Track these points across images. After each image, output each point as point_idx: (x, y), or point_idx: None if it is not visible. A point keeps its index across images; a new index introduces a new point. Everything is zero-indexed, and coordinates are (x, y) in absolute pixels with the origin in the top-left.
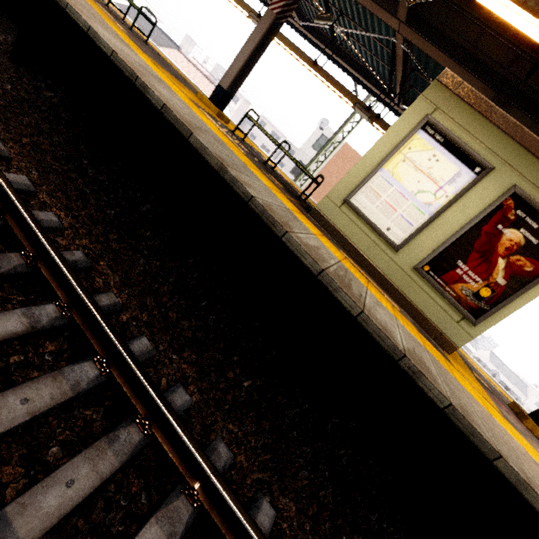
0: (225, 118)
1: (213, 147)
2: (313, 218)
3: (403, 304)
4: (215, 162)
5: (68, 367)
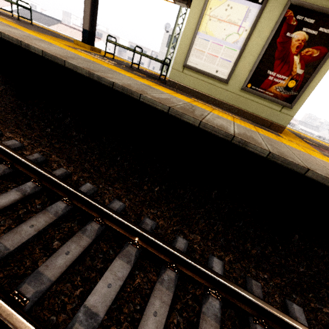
0: (97, 49)
1: (82, 65)
2: (170, 86)
3: (243, 115)
4: (85, 72)
5: (49, 207)
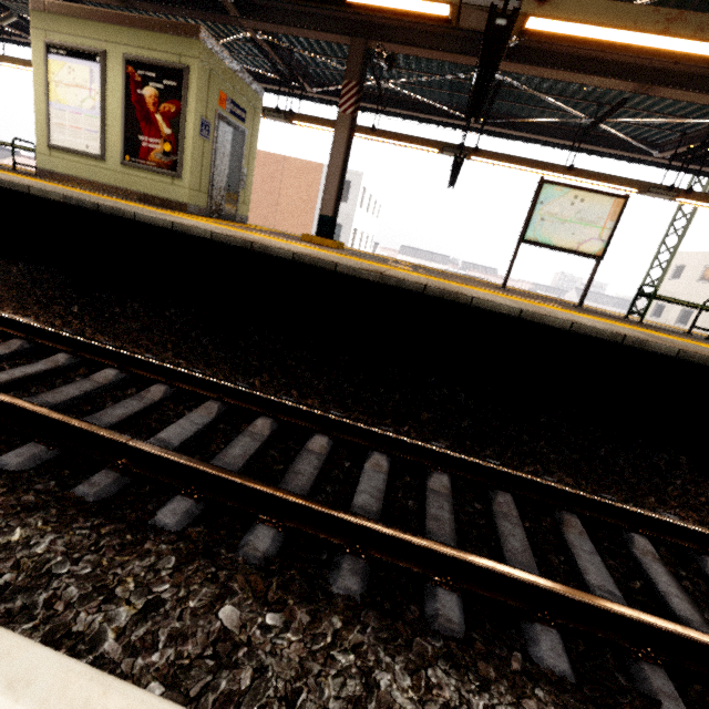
0: None
1: None
2: (43, 178)
3: (137, 198)
4: None
5: None
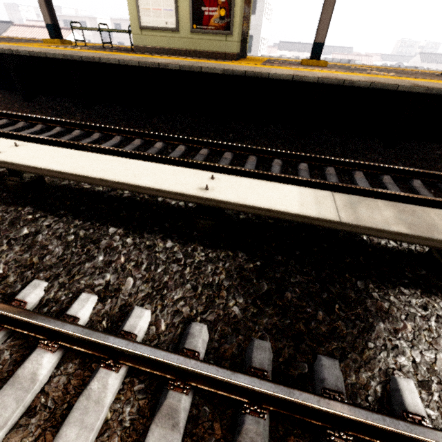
0: (67, 41)
1: (58, 53)
2: (138, 52)
3: (202, 55)
4: (61, 56)
5: (72, 133)
